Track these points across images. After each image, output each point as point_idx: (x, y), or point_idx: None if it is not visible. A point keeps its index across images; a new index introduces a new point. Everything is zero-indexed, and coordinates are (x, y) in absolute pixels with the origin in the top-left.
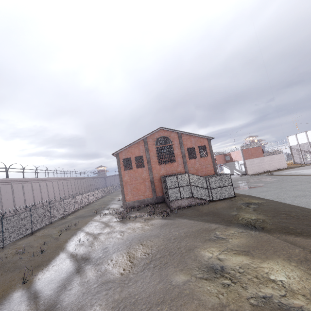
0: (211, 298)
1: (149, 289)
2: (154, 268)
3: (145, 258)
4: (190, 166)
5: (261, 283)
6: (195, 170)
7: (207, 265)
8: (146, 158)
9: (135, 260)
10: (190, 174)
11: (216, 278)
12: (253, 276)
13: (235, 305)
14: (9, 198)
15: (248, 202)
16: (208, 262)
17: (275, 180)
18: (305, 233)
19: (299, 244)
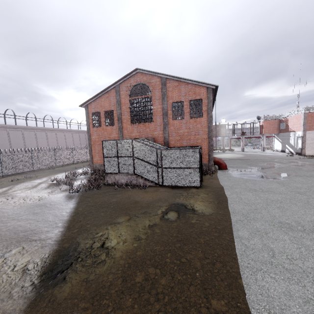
0: None
1: None
2: None
3: None
4: (172, 131)
5: None
6: (178, 136)
7: None
8: (116, 113)
9: None
10: (135, 140)
11: None
12: None
13: None
14: (20, 143)
15: (185, 205)
16: None
17: None
18: None
19: None
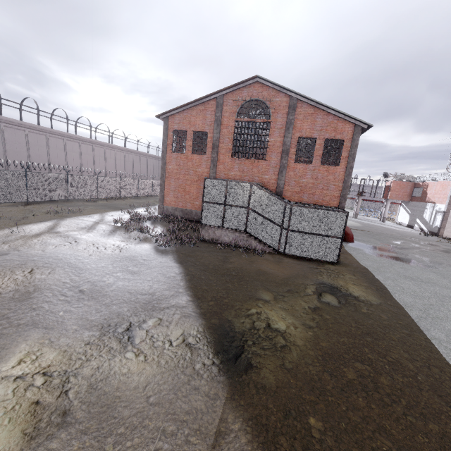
0: None
1: None
2: None
3: None
4: (291, 178)
5: None
6: (298, 187)
7: None
8: (212, 138)
9: None
10: (256, 186)
11: None
12: None
13: None
14: (42, 155)
15: (337, 287)
16: None
17: None
18: None
19: None
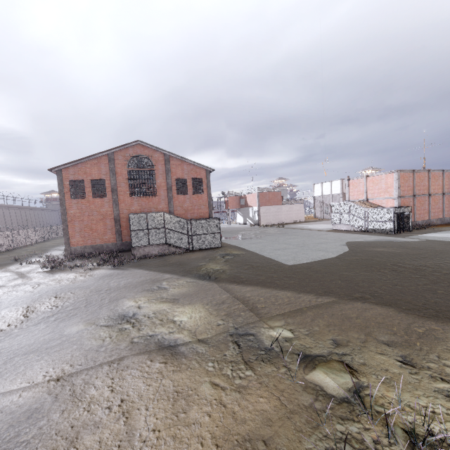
0: (96, 341)
1: (28, 342)
2: (55, 321)
3: (49, 311)
4: (177, 205)
5: (162, 324)
6: (183, 210)
7: (121, 313)
8: (110, 184)
9: (33, 315)
10: (167, 213)
11: (120, 324)
12: (160, 319)
13: (115, 344)
14: None
15: (228, 253)
16: (125, 310)
17: (279, 232)
18: (248, 282)
19: (233, 291)
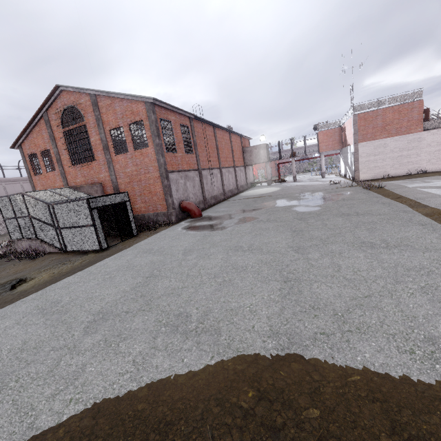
0: None
1: None
2: None
3: None
4: (119, 170)
5: None
6: (127, 177)
7: None
8: (54, 153)
9: None
10: (25, 194)
11: None
12: None
13: None
14: None
15: (21, 281)
16: None
17: (312, 210)
18: None
19: None
